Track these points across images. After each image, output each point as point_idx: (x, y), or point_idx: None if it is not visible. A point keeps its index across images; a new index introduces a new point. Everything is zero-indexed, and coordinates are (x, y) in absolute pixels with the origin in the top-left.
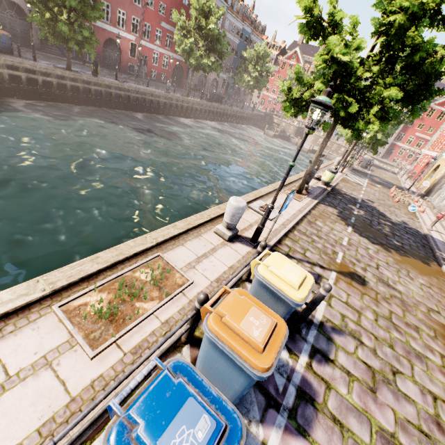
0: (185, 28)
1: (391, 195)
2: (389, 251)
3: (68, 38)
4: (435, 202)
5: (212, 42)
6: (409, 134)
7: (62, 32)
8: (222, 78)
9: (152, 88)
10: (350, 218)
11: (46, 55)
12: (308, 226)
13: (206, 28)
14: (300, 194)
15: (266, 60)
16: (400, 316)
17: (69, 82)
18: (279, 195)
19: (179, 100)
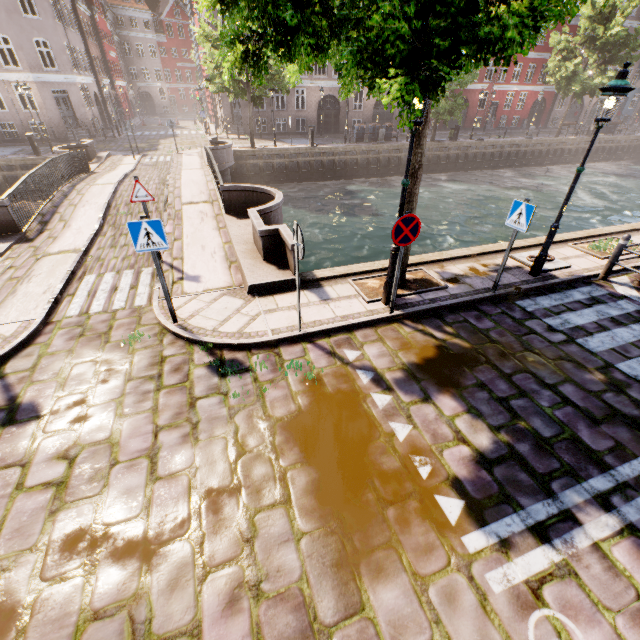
0: (566, 49)
1: None
2: None
3: (442, 112)
4: None
5: (611, 51)
6: None
7: (440, 108)
8: None
9: (508, 138)
10: None
11: (403, 134)
12: None
13: (604, 36)
14: None
15: None
16: None
17: (432, 153)
18: None
19: (544, 144)
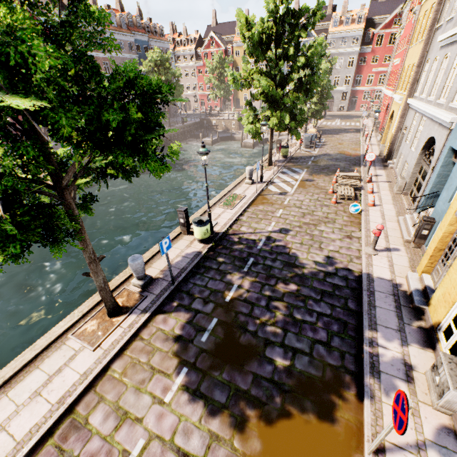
0: None
1: (329, 190)
2: (242, 424)
3: None
4: (398, 169)
5: None
6: (366, 73)
7: None
8: None
9: None
10: (203, 330)
11: None
12: None
13: None
14: (115, 316)
15: (167, 66)
16: None
17: None
18: (49, 359)
19: None
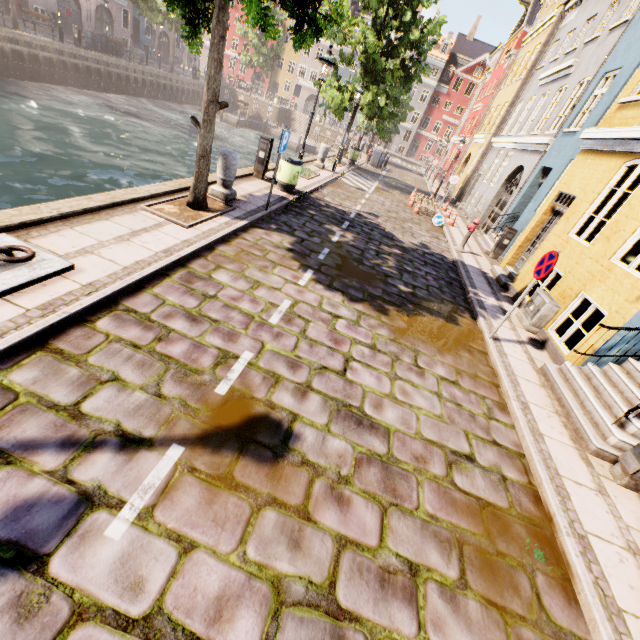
0: None
1: (410, 202)
2: (384, 312)
3: None
4: (469, 209)
5: None
6: (435, 118)
7: None
8: (120, 8)
9: None
10: (317, 252)
11: None
12: (176, 290)
13: None
14: (201, 210)
15: None
16: (368, 550)
17: None
18: (121, 217)
19: None
